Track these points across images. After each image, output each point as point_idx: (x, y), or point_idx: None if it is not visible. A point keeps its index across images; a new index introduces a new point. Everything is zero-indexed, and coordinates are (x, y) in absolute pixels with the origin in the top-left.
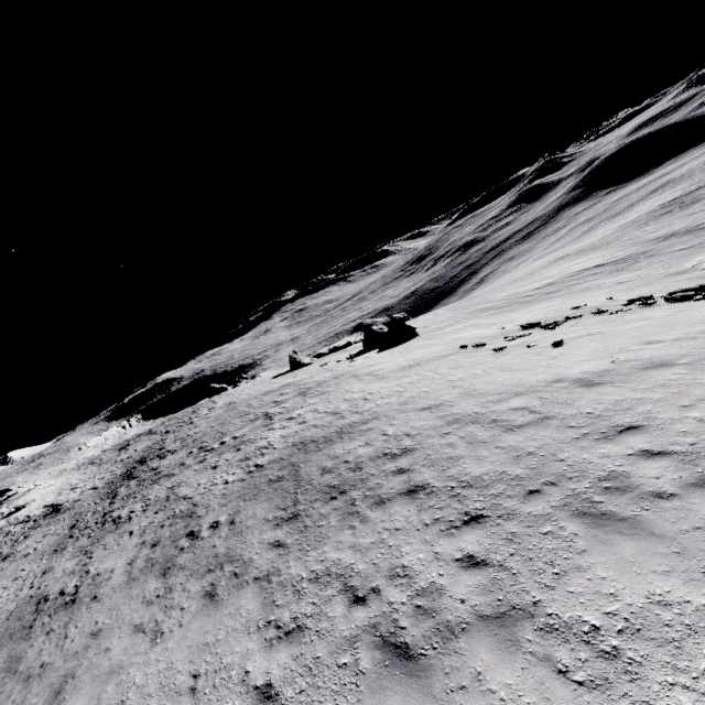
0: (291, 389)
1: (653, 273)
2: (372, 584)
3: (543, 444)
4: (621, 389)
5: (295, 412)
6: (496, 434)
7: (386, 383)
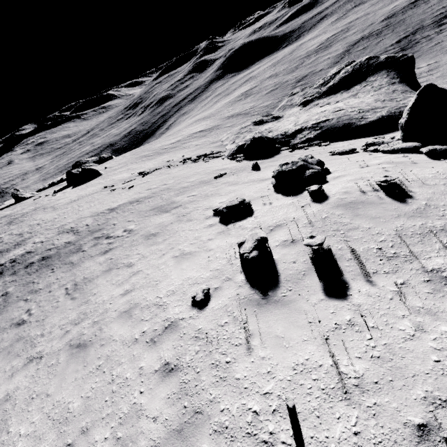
0: (5, 220)
1: (209, 141)
2: None
3: (77, 239)
4: (115, 213)
5: None
6: (69, 237)
7: (54, 213)
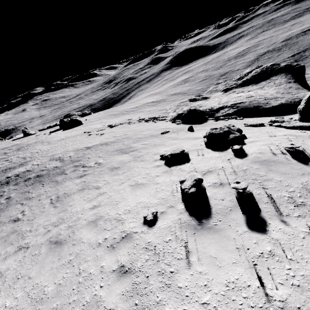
0: (15, 147)
1: (158, 109)
2: (0, 201)
3: (62, 165)
4: (90, 150)
5: (10, 157)
6: (57, 163)
7: (48, 146)
